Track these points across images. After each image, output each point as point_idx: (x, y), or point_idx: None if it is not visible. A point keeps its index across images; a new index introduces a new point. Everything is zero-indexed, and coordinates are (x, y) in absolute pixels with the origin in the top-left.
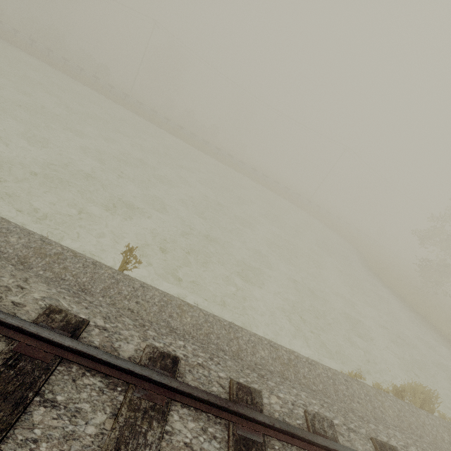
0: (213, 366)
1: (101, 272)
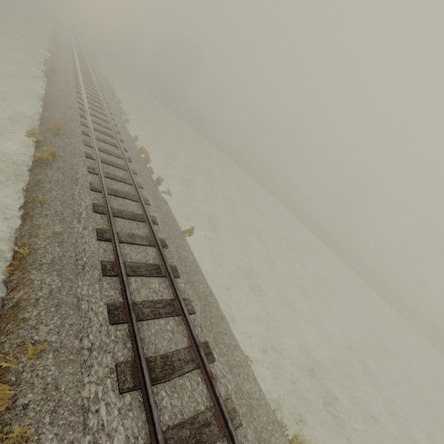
0: (175, 260)
1: (176, 226)
